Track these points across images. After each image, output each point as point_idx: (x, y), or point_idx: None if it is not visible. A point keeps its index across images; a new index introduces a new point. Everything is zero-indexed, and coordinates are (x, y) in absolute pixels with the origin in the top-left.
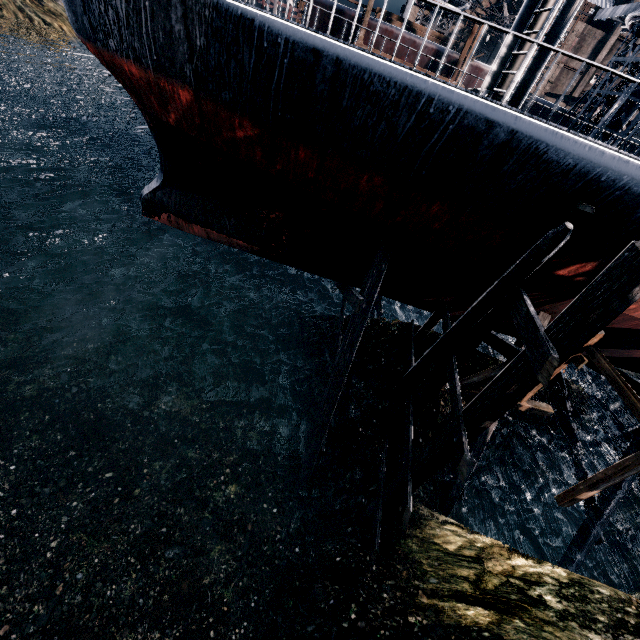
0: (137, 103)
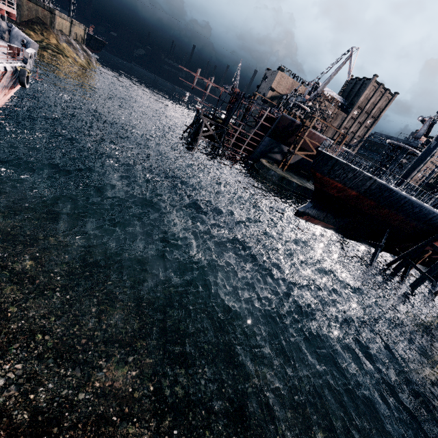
0: (319, 186)
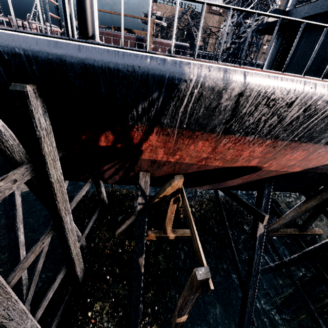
0: None
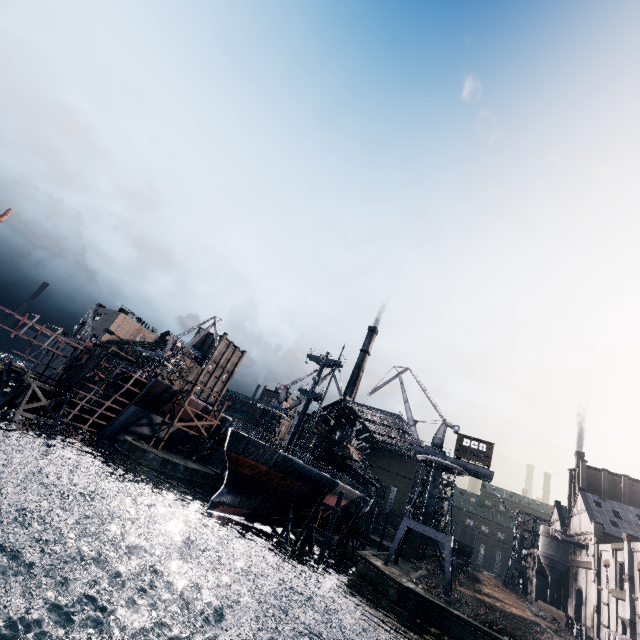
0: (233, 467)
